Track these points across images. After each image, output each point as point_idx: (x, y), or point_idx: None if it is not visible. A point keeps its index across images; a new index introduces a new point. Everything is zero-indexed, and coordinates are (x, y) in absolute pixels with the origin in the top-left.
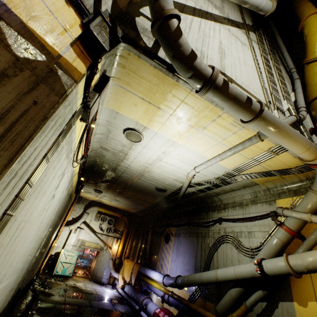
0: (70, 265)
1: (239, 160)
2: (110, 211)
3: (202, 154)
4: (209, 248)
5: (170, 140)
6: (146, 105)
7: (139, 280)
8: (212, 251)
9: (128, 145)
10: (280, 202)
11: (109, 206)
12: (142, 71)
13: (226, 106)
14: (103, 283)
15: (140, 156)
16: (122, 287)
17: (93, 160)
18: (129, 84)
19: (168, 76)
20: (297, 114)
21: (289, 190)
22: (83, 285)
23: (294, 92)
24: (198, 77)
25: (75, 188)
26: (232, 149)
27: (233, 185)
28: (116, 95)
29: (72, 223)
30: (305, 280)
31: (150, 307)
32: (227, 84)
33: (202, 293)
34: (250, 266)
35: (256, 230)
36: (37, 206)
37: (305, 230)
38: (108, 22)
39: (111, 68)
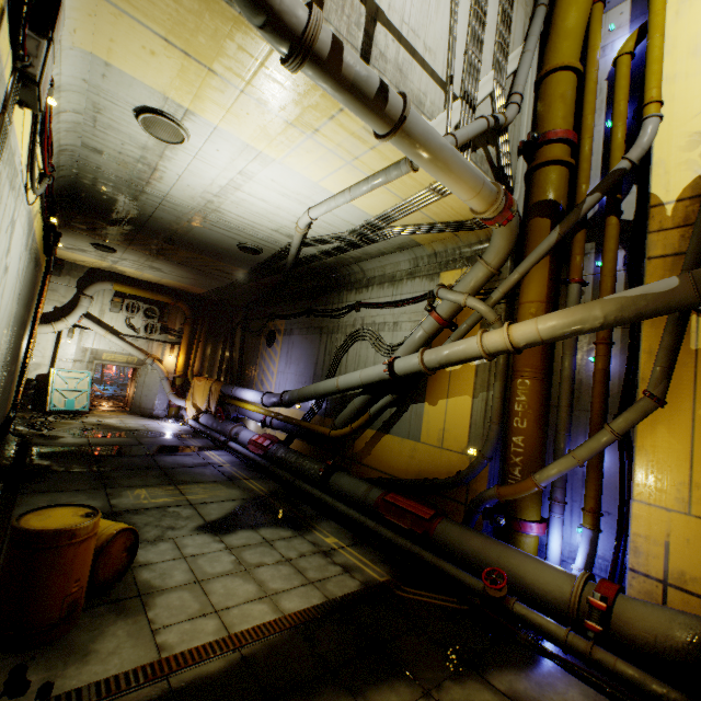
0: (80, 394)
1: (387, 200)
2: (146, 292)
3: (320, 183)
4: (337, 350)
5: (251, 148)
6: (180, 58)
7: (225, 405)
8: (340, 354)
9: (154, 148)
10: (446, 276)
11: (139, 281)
12: None
13: (341, 102)
14: (158, 416)
15: (190, 177)
16: (195, 418)
17: (71, 175)
18: None
19: None
20: (505, 109)
21: (462, 258)
22: (118, 422)
23: (525, 45)
24: (278, 31)
25: (41, 244)
26: (370, 180)
27: (382, 245)
28: (94, 18)
29: (56, 319)
30: (443, 378)
31: (244, 436)
32: (339, 54)
33: (321, 410)
34: (381, 368)
35: (405, 320)
36: None
37: (462, 317)
38: None
39: None
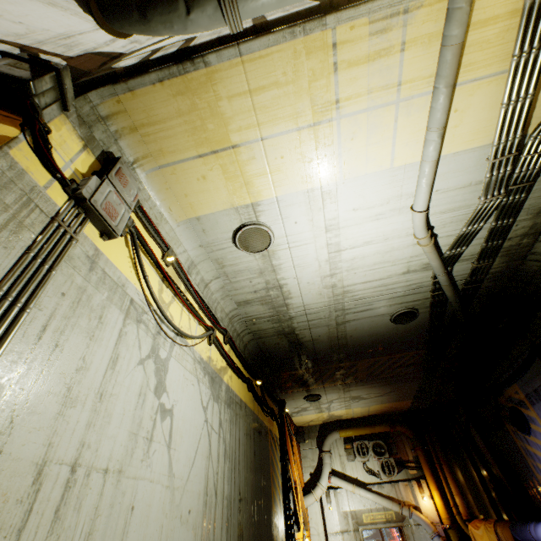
0: None
1: (487, 98)
2: (364, 428)
3: (394, 164)
4: None
5: (311, 191)
6: (215, 161)
7: None
8: None
9: (264, 266)
10: None
11: (355, 419)
12: (156, 108)
13: None
14: None
15: (302, 272)
16: None
17: (251, 338)
18: (163, 152)
19: (189, 73)
20: None
21: None
22: None
23: None
24: None
25: (255, 404)
26: (435, 83)
27: None
28: (169, 189)
29: (314, 485)
30: None
31: None
32: None
33: None
34: None
35: None
36: (101, 427)
37: None
38: (23, 57)
39: (119, 146)
